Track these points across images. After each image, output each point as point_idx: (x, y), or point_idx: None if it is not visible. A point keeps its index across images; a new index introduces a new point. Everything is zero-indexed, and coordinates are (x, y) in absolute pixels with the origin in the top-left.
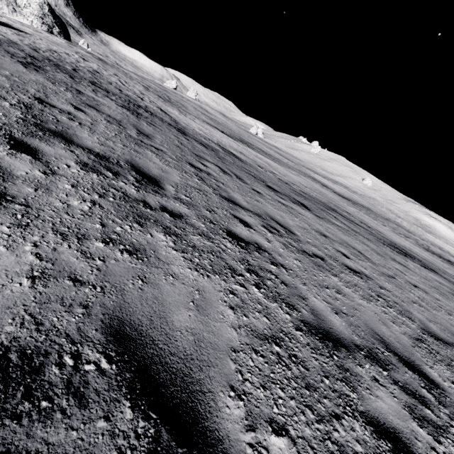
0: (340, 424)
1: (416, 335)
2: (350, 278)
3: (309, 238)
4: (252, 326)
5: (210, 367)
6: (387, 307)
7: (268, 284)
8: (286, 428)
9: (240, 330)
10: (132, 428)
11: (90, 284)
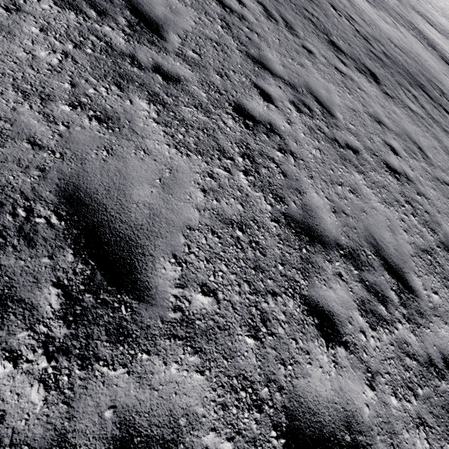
0: (274, 299)
1: (427, 246)
2: (381, 178)
3: (353, 124)
4: (220, 211)
5: (158, 237)
6: (410, 215)
7: (262, 172)
8: (216, 292)
9: (204, 213)
10: (71, 267)
11: (49, 149)
